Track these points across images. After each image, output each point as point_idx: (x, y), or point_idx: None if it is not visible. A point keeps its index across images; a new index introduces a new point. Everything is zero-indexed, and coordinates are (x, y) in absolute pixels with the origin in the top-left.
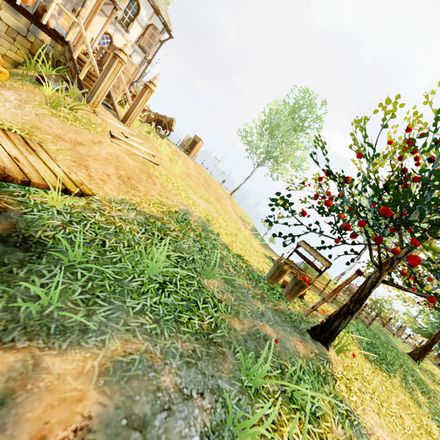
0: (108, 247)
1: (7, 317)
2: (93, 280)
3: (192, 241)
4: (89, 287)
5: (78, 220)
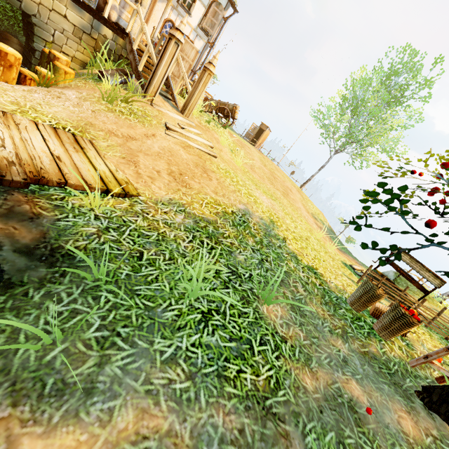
0: (145, 261)
1: None
2: (117, 309)
3: (251, 251)
4: (110, 319)
5: (116, 226)
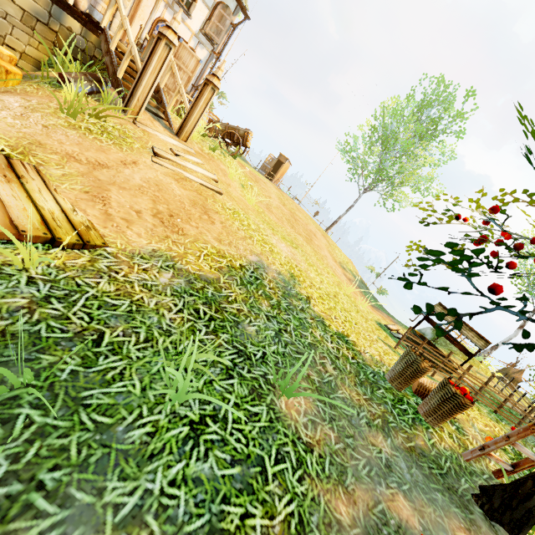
0: (106, 346)
1: None
2: (44, 437)
3: (265, 319)
4: (29, 459)
5: (63, 293)
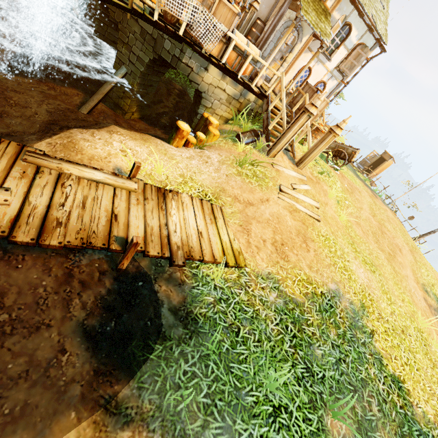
0: (241, 338)
1: (157, 401)
2: (217, 381)
3: (330, 345)
4: (213, 390)
5: (226, 297)
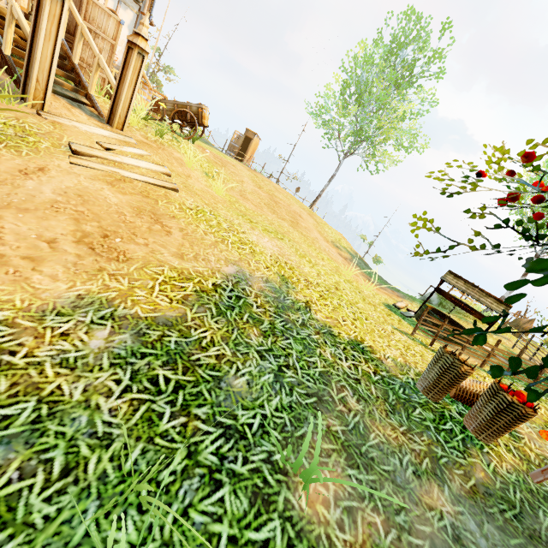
0: None
1: None
2: None
3: (257, 358)
4: None
5: None
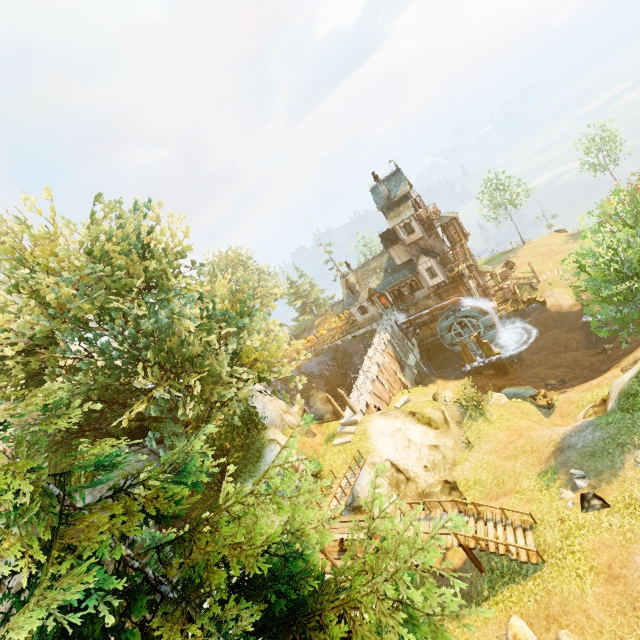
0: None
1: None
2: None
3: None
4: None
5: None
